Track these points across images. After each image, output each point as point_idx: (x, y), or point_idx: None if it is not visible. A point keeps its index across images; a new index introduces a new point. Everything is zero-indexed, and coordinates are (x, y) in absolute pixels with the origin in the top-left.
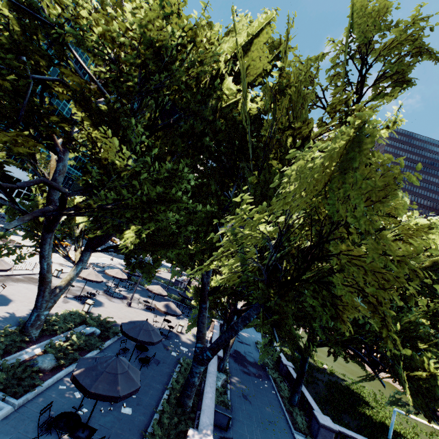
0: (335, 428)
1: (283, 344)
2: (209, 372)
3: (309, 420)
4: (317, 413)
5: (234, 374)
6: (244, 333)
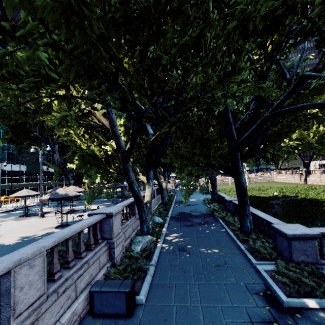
0: (313, 232)
1: (208, 173)
2: (49, 237)
3: (273, 241)
4: (280, 226)
5: (172, 232)
6: (192, 199)
